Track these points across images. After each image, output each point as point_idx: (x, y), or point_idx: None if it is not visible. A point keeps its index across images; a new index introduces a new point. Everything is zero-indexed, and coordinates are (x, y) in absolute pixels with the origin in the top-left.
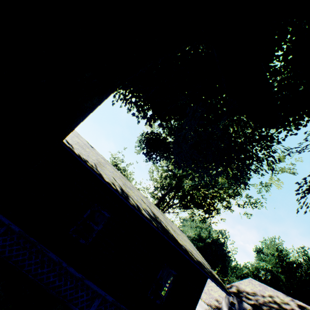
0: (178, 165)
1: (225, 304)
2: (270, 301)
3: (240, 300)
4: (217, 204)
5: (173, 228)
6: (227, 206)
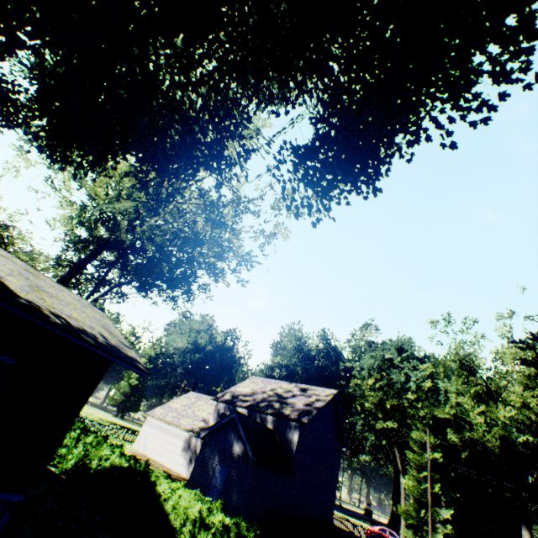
0: (61, 157)
1: (214, 420)
2: (271, 394)
3: (233, 407)
4: (195, 269)
5: (46, 290)
6: (213, 273)
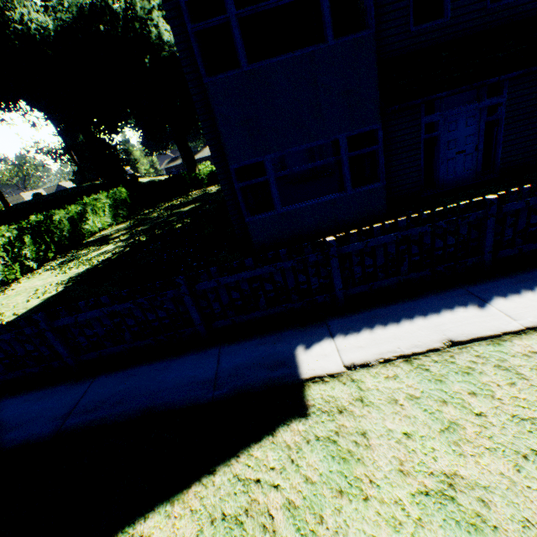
0: None
1: None
2: None
3: None
4: None
5: None
6: None
